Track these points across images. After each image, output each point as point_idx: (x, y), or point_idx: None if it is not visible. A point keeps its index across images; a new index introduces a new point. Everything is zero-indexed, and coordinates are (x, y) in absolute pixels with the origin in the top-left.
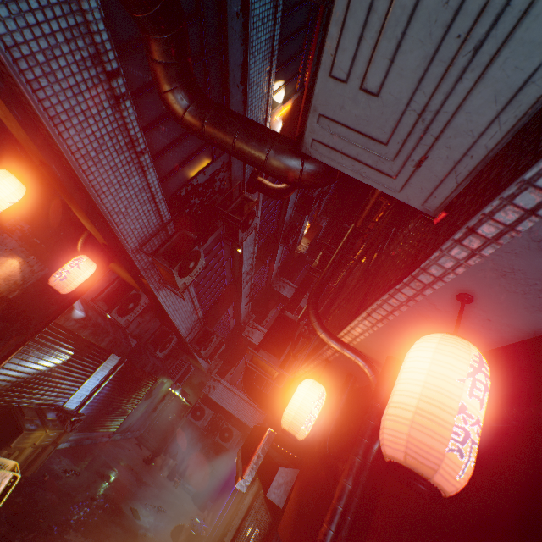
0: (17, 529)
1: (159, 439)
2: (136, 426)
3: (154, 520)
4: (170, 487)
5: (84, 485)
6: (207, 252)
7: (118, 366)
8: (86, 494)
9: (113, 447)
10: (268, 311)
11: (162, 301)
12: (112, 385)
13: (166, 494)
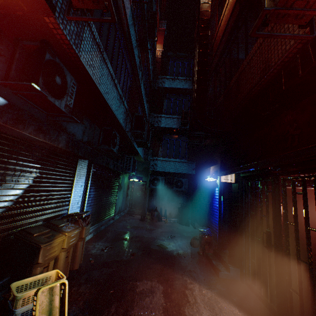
0: (97, 314)
1: (139, 208)
2: (123, 208)
3: (174, 243)
4: (164, 224)
5: (120, 250)
6: (101, 12)
7: (89, 171)
8: (127, 254)
9: (119, 223)
10: (162, 103)
11: (89, 71)
12: (94, 187)
13: (165, 228)
